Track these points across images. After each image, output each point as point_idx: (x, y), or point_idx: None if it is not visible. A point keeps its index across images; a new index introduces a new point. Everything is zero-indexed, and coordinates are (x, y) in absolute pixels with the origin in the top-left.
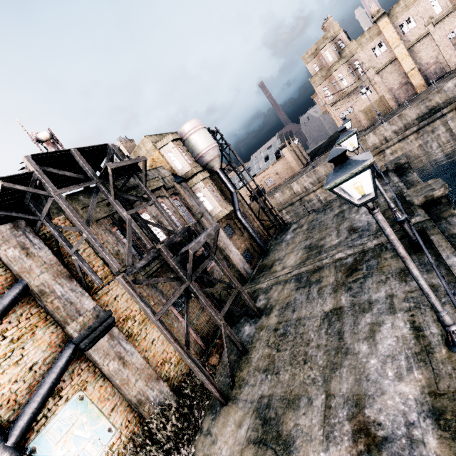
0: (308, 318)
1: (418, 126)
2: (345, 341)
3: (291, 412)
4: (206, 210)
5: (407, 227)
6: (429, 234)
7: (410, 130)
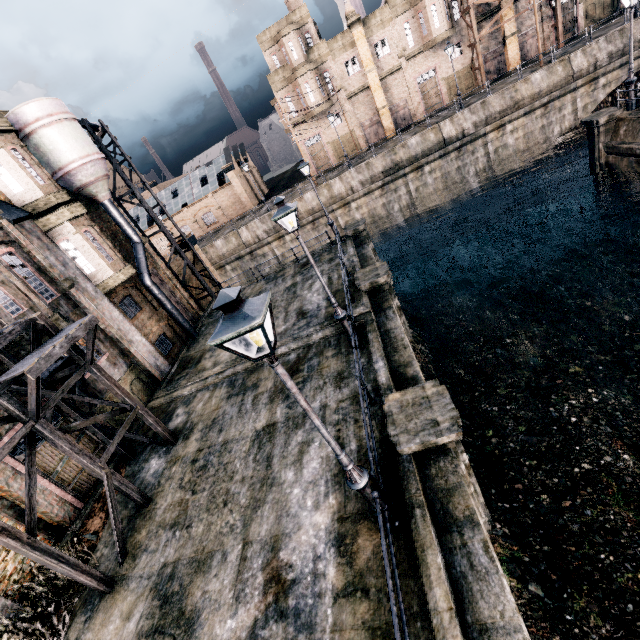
0: (236, 440)
1: (383, 181)
2: (273, 469)
3: (201, 578)
4: (81, 274)
5: (347, 325)
6: (368, 330)
7: (376, 185)
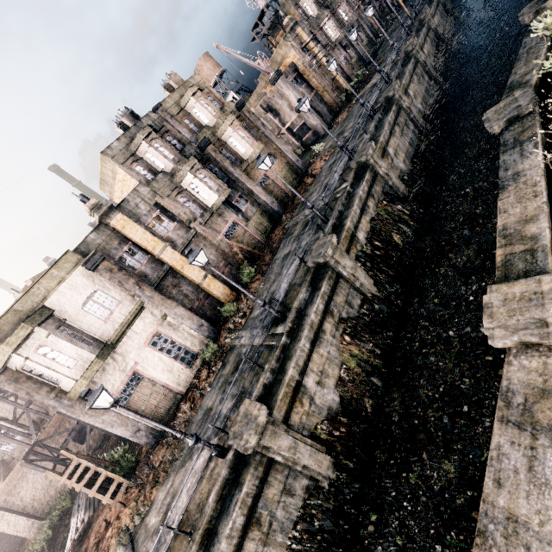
0: None
1: None
2: None
3: None
4: None
5: None
6: None
7: None
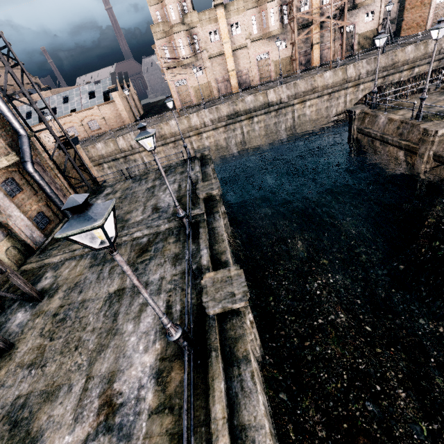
0: (92, 300)
1: (226, 122)
2: (118, 322)
3: (48, 406)
4: None
5: (185, 222)
6: (200, 226)
7: (221, 124)
